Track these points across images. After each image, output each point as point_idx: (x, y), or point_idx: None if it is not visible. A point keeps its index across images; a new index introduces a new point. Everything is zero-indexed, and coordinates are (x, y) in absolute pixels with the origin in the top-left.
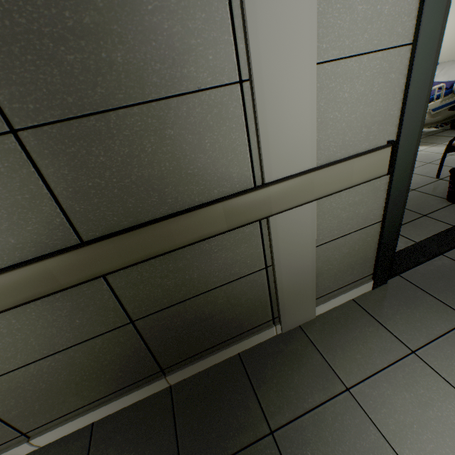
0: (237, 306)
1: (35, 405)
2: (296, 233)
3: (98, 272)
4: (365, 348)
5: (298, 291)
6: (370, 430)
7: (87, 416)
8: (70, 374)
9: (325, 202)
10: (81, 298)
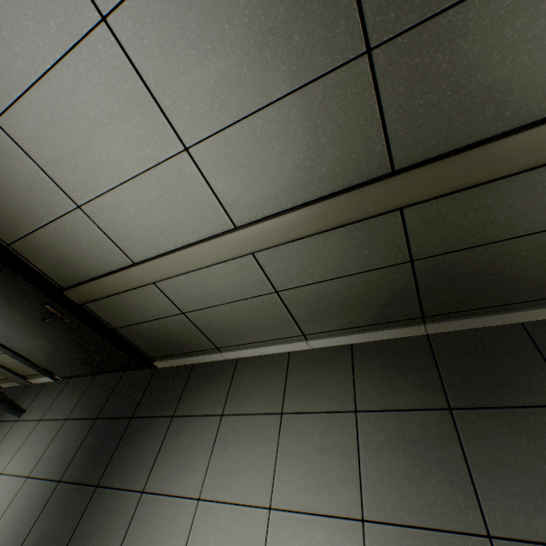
0: (544, 263)
1: (316, 316)
2: None
3: (402, 203)
4: None
5: None
6: None
7: (348, 337)
8: (345, 298)
9: None
10: (374, 230)
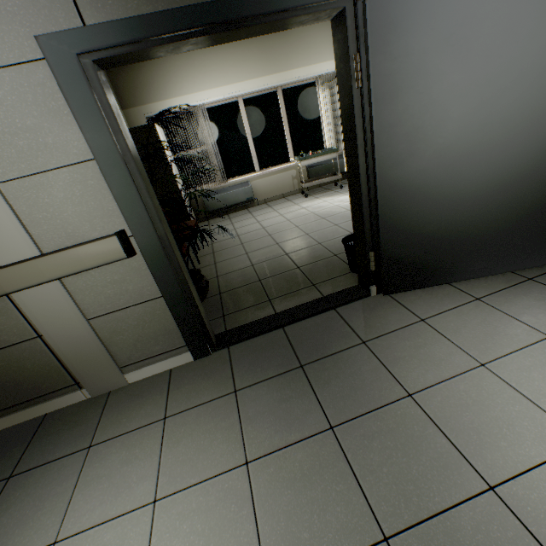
0: (24, 369)
1: None
2: (52, 307)
3: None
4: (135, 413)
5: (88, 358)
6: (73, 479)
7: None
8: None
9: (79, 281)
10: None
